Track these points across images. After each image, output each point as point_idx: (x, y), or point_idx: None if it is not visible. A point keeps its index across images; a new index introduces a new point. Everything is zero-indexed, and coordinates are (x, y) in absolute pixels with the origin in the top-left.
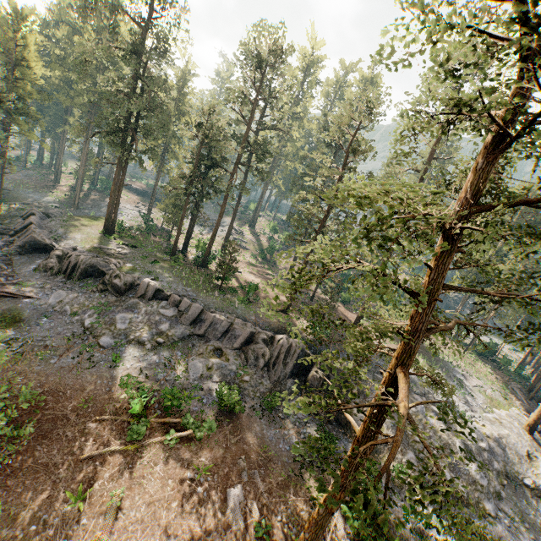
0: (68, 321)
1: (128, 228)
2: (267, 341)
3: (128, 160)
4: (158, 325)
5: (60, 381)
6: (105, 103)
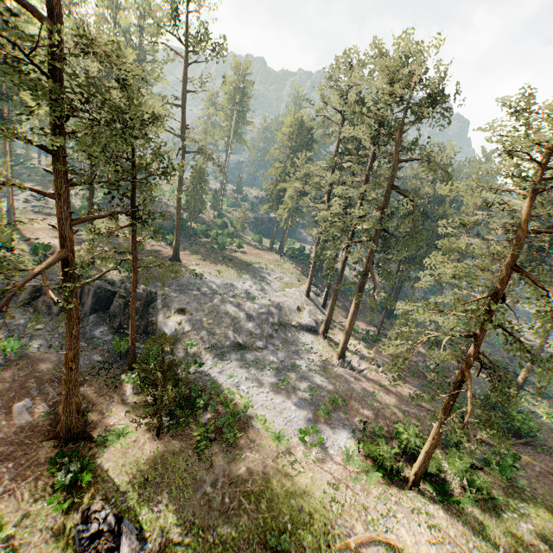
0: None
1: None
2: (59, 289)
3: None
4: None
5: None
6: None
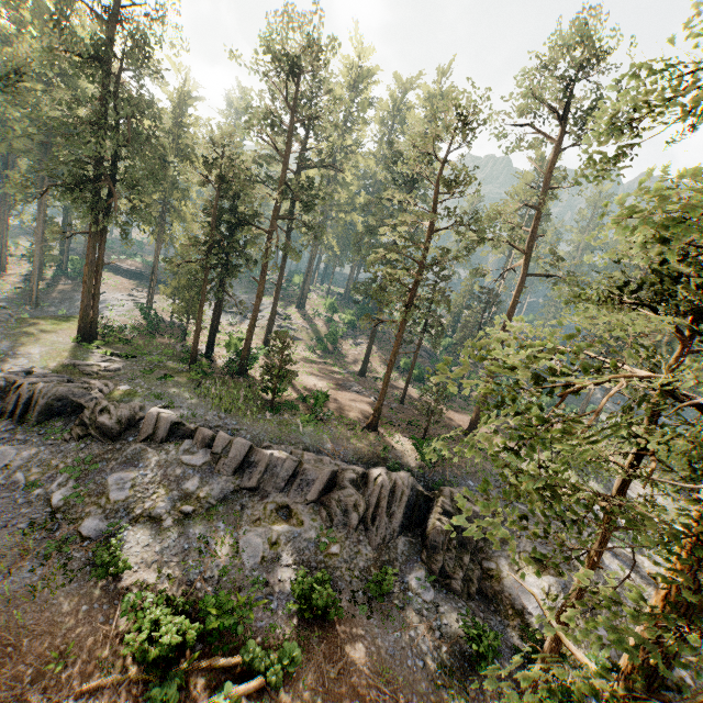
0: (21, 501)
1: (119, 328)
2: (357, 481)
3: (107, 224)
4: (181, 484)
5: (8, 623)
6: (60, 141)
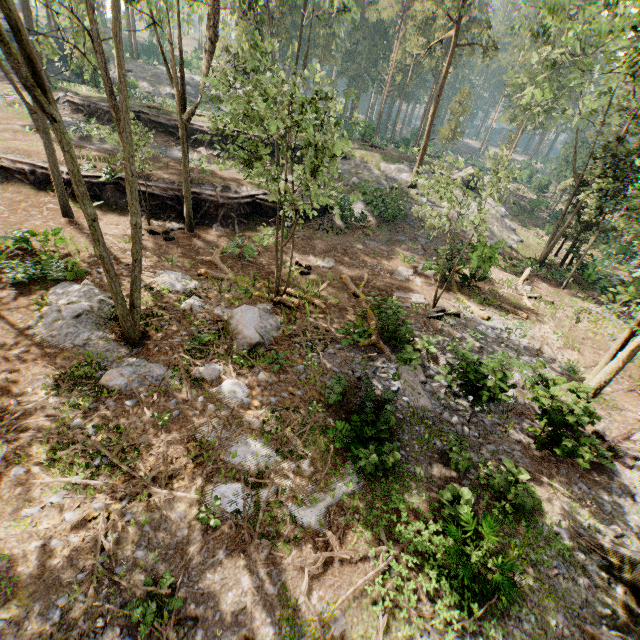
0: None
1: None
2: None
3: None
4: None
5: None
6: None
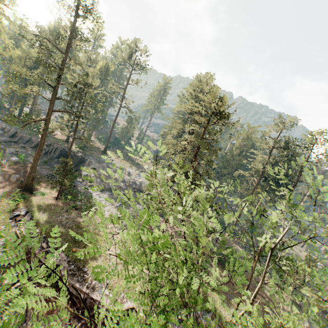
0: None
1: None
2: (48, 145)
3: None
4: None
5: None
6: None
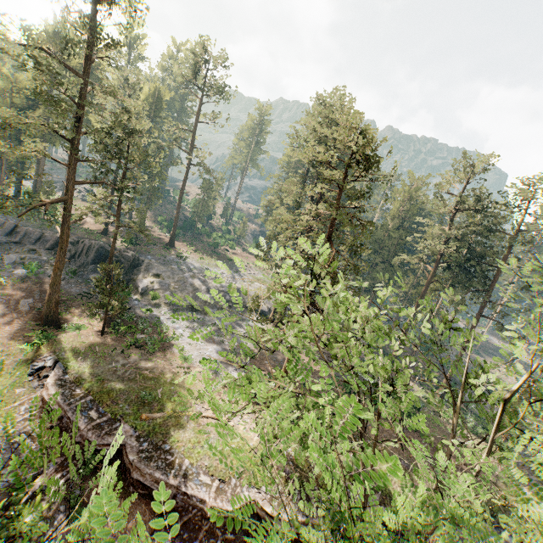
0: None
1: None
2: (74, 243)
3: None
4: None
5: None
6: None
